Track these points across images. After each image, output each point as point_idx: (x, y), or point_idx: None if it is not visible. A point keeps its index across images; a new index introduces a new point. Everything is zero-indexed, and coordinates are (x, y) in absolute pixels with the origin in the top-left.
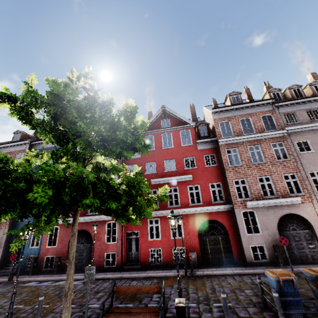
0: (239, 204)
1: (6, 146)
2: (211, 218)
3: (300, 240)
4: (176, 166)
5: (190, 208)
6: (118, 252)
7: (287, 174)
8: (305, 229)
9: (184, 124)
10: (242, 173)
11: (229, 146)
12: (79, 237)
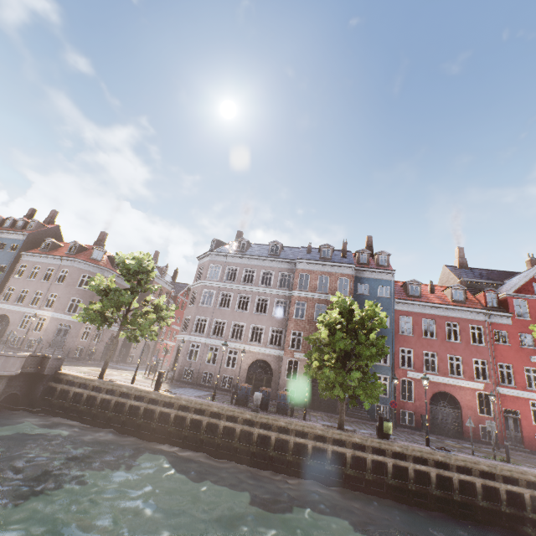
0: None
1: (323, 264)
2: None
3: None
4: None
5: None
6: (498, 428)
7: None
8: None
9: None
10: None
11: None
12: (438, 399)
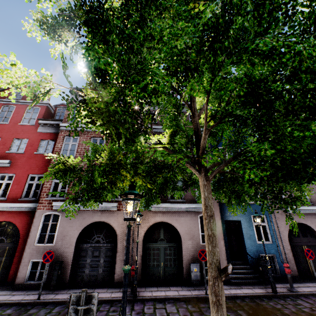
0: (46, 204)
1: None
2: (8, 219)
3: (99, 256)
4: None
5: None
6: None
7: None
8: (112, 242)
9: None
10: None
11: (71, 133)
12: None
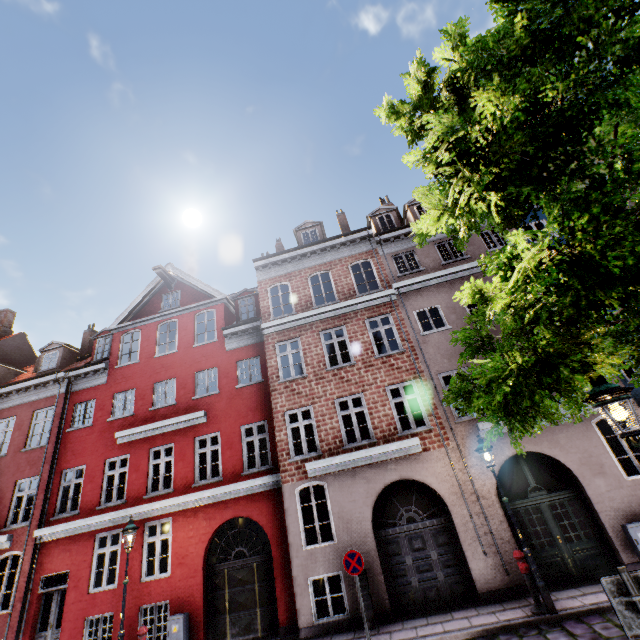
0: (293, 472)
1: None
2: (238, 513)
3: (424, 547)
4: (177, 393)
5: (190, 495)
6: (5, 638)
7: (398, 384)
8: (437, 515)
9: (207, 298)
10: (304, 393)
11: (284, 335)
12: None
